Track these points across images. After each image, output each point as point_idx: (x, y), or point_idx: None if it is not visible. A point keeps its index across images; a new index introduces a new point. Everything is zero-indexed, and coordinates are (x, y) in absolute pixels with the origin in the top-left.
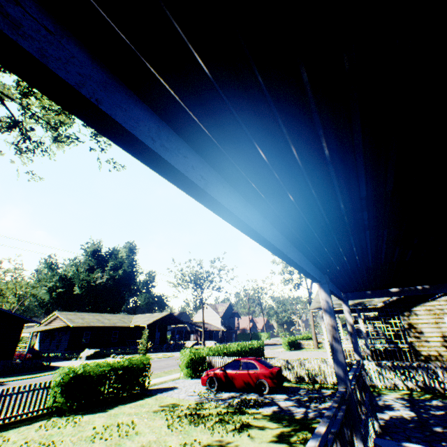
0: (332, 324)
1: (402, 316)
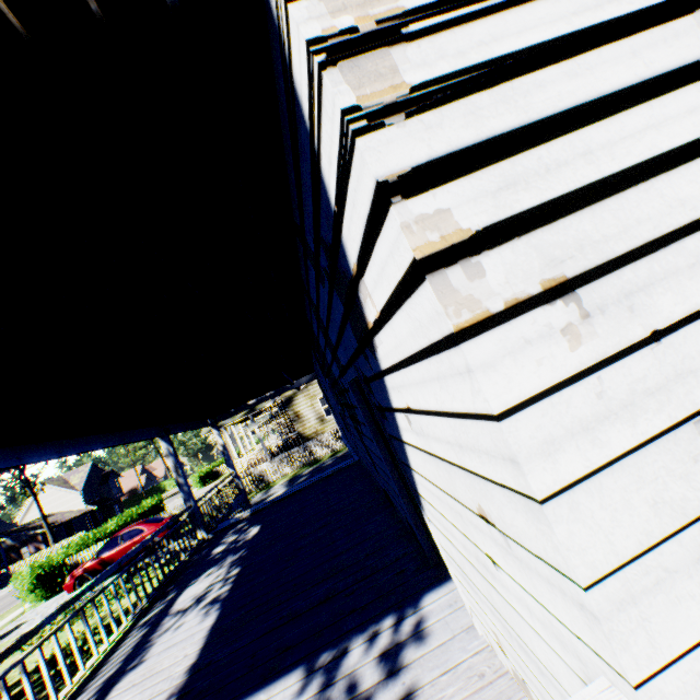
0: (176, 465)
1: (289, 408)
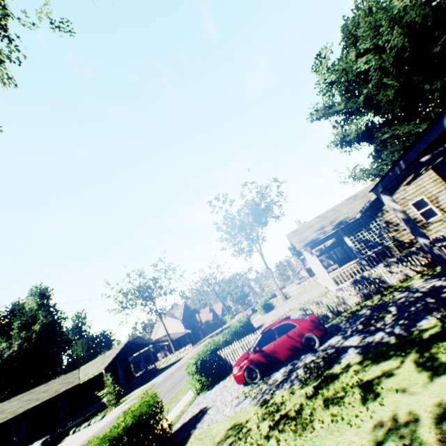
0: None
1: (378, 218)
